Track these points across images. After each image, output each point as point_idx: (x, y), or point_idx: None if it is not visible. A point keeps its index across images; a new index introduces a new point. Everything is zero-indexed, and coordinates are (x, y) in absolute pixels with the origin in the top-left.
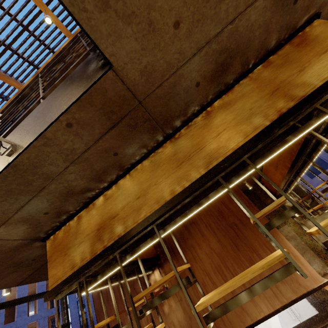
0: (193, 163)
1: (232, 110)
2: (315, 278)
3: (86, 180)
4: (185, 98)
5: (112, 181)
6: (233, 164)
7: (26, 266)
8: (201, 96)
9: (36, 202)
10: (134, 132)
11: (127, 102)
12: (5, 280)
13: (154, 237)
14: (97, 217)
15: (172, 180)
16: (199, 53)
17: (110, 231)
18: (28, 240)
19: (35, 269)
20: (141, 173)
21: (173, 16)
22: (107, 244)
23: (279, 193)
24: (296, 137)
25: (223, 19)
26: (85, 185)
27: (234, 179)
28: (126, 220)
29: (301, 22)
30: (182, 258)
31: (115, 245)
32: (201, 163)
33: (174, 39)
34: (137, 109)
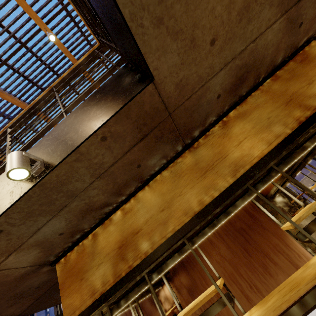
0: (219, 172)
1: (250, 120)
2: None
3: (107, 194)
4: (207, 109)
5: (130, 194)
6: (261, 171)
7: (27, 296)
8: (219, 107)
9: (54, 223)
10: (158, 143)
11: (159, 114)
12: (2, 315)
13: (182, 251)
14: (116, 233)
15: (198, 190)
16: (224, 68)
17: (135, 249)
18: (36, 266)
19: (36, 298)
20: (162, 184)
21: (211, 34)
22: (133, 263)
23: (271, 195)
24: (314, 143)
25: (248, 38)
26: (105, 200)
27: (260, 186)
28: (152, 235)
29: (301, 42)
30: (192, 269)
31: (144, 265)
32: (226, 171)
33: (208, 55)
34: (165, 121)
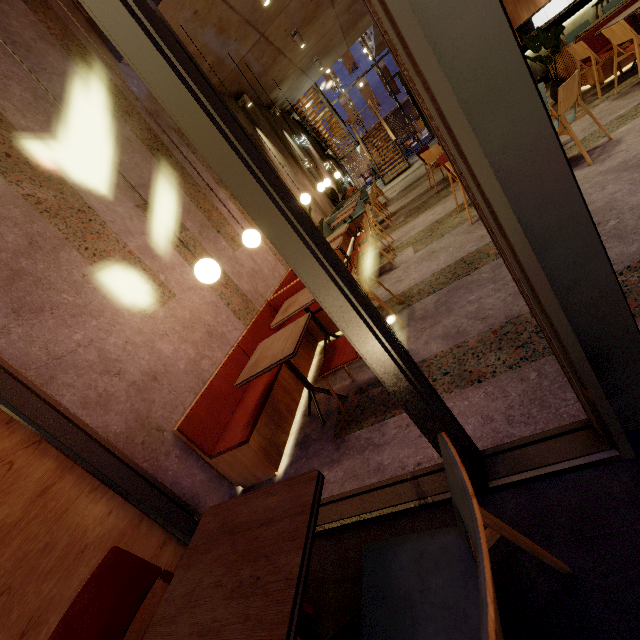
0: None
1: None
2: (541, 3)
3: None
4: None
5: None
6: None
7: None
8: None
9: None
10: None
11: None
12: None
13: None
14: None
15: None
16: None
17: None
18: None
19: None
20: None
21: None
22: None
23: None
24: None
25: None
26: None
27: None
28: None
29: None
30: None
31: None
32: None
33: None
34: None
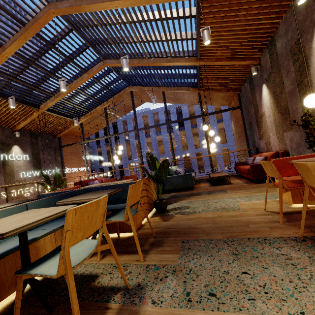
0: None
1: None
2: None
3: None
4: None
5: None
6: None
7: None
8: None
9: None
10: None
11: None
12: None
13: None
14: None
15: None
16: None
17: None
18: None
19: None
20: None
21: None
22: None
23: None
24: None
25: None
26: None
27: None
28: None
29: None
30: None
31: None
32: None
33: None
34: None
